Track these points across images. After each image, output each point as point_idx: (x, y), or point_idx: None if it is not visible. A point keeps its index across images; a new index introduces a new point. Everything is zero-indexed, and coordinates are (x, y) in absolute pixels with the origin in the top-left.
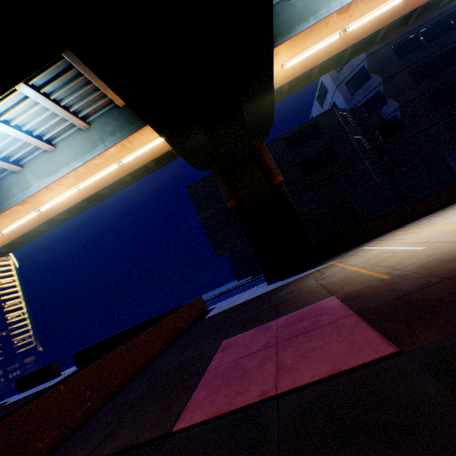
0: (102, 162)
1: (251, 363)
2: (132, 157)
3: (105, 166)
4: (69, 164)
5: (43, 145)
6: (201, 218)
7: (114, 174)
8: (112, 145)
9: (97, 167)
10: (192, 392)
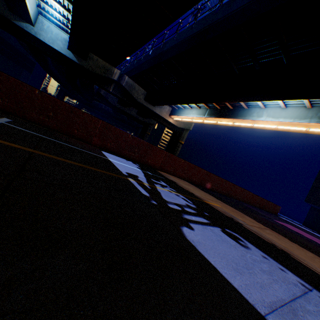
0: (300, 125)
1: (300, 232)
2: (317, 130)
3: (299, 126)
4: (284, 118)
5: (281, 106)
6: (319, 172)
7: (298, 130)
8: (313, 123)
9: (295, 125)
10: (276, 220)
